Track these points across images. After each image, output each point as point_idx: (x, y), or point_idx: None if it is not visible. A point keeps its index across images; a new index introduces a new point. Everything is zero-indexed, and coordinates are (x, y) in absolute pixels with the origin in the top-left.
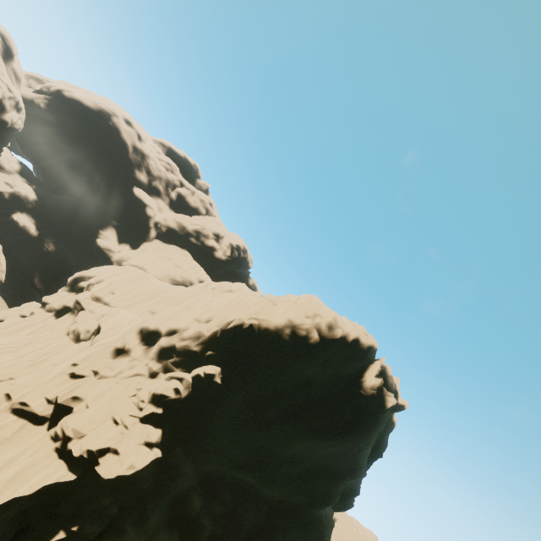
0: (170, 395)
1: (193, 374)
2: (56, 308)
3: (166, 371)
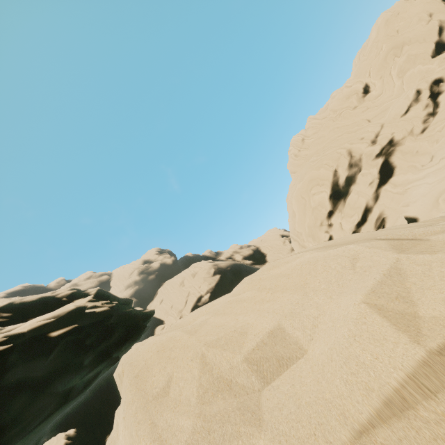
0: None
1: None
2: (375, 191)
3: None
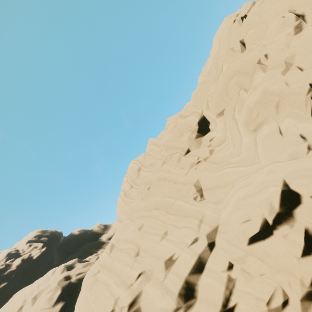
0: None
1: None
2: None
3: None
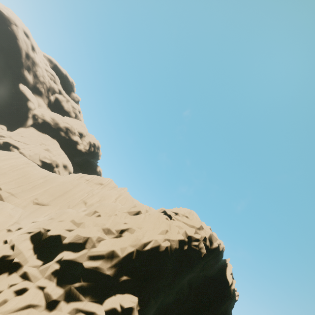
0: None
1: (108, 307)
2: None
3: (69, 298)
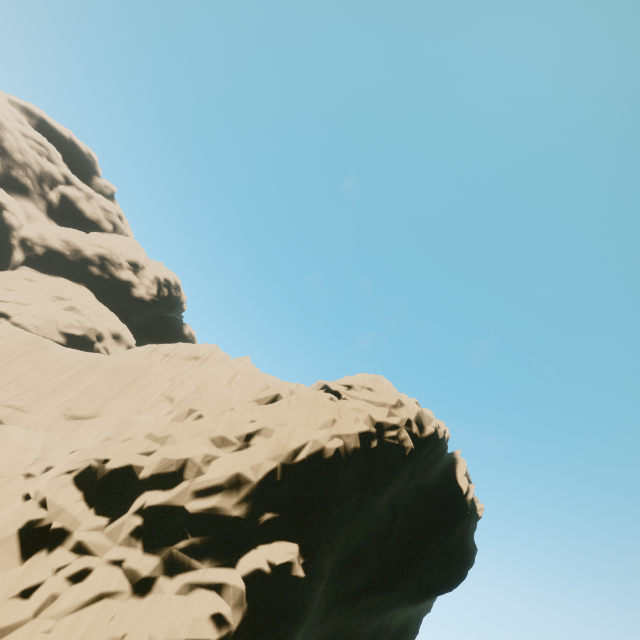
0: (206, 636)
1: (246, 570)
2: None
3: (173, 570)
